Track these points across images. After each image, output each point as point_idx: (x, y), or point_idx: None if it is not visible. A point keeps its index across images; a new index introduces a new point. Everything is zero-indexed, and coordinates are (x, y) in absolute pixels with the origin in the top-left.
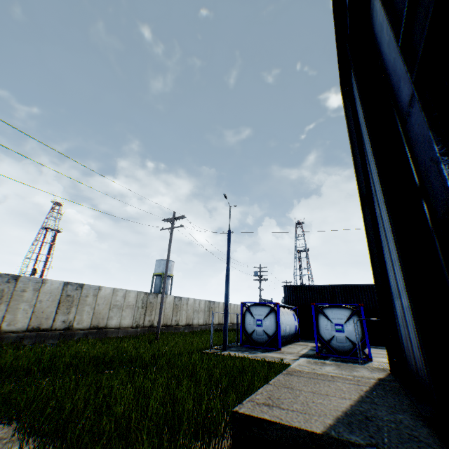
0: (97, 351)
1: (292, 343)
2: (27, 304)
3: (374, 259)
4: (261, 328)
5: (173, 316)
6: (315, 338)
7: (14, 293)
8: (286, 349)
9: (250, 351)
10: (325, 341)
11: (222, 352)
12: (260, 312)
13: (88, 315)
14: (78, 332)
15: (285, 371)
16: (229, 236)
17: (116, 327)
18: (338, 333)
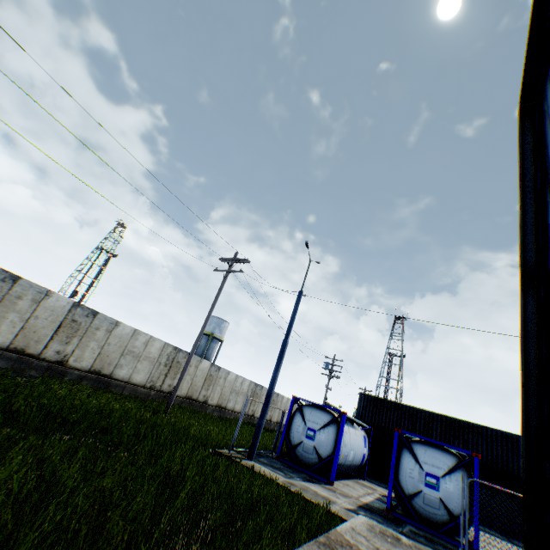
0: (74, 402)
1: (353, 478)
2: (17, 316)
3: (529, 382)
4: (311, 442)
5: (203, 388)
6: (389, 484)
7: (6, 297)
8: (341, 485)
9: (286, 472)
10: (404, 494)
11: (245, 460)
12: (316, 418)
13: (92, 353)
14: (72, 372)
15: (323, 536)
16: (299, 298)
17: (124, 381)
18: (428, 489)
